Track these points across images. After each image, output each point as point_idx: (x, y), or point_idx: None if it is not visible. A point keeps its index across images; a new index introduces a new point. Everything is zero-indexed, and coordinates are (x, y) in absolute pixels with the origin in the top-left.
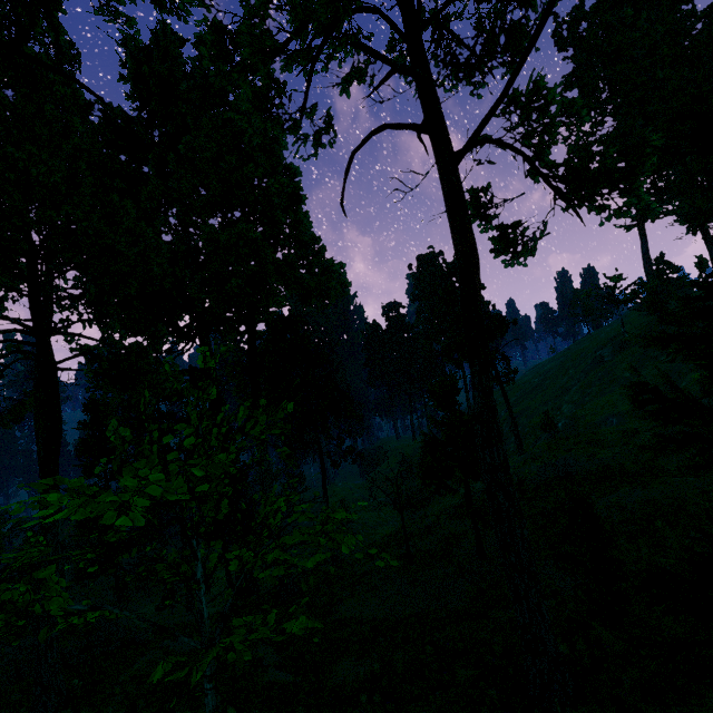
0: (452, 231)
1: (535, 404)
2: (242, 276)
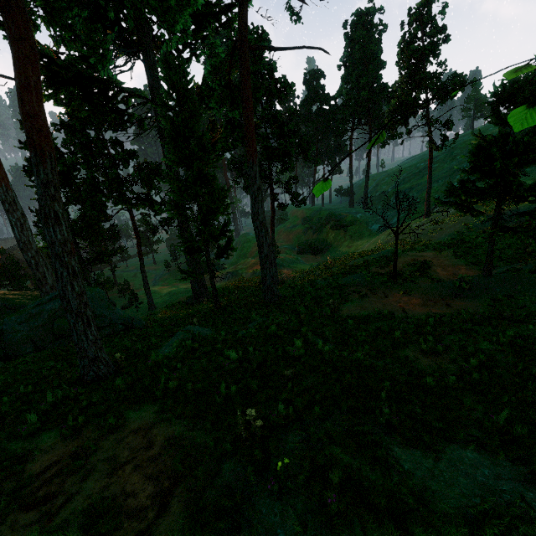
0: None
1: (425, 182)
2: None
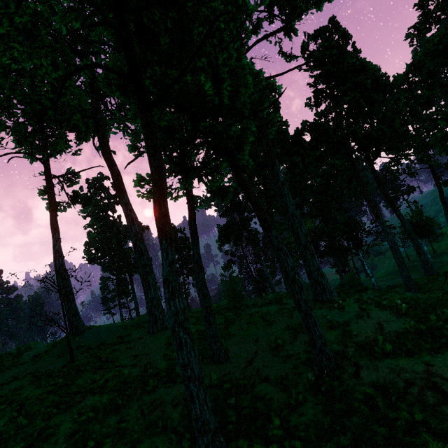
0: (437, 185)
1: None
2: None
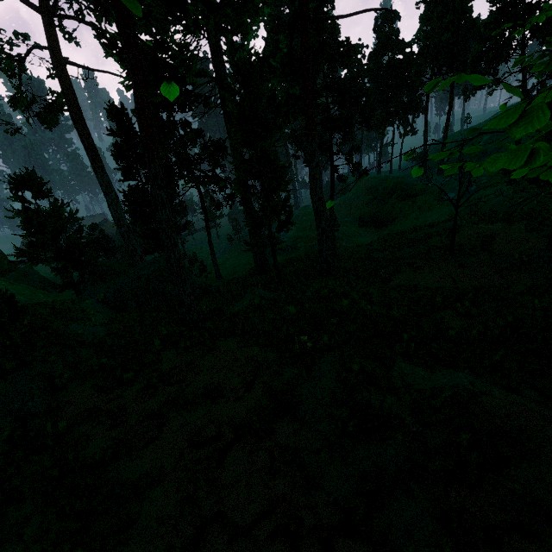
0: None
1: None
2: None
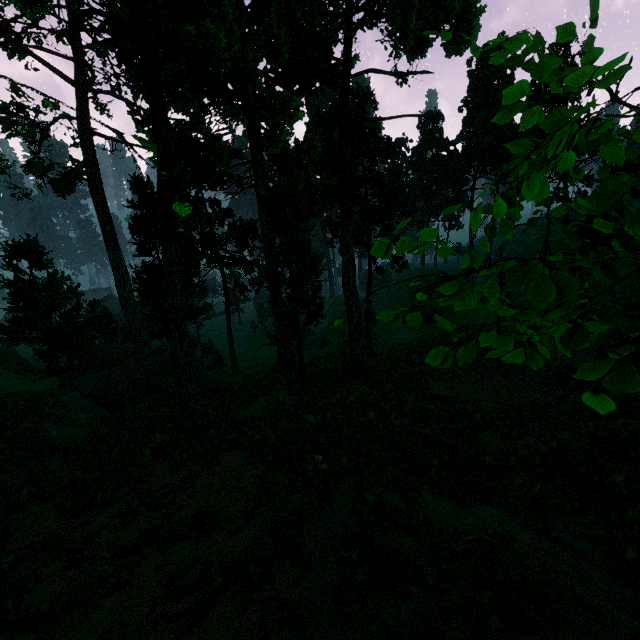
0: None
1: None
2: (333, 4)
